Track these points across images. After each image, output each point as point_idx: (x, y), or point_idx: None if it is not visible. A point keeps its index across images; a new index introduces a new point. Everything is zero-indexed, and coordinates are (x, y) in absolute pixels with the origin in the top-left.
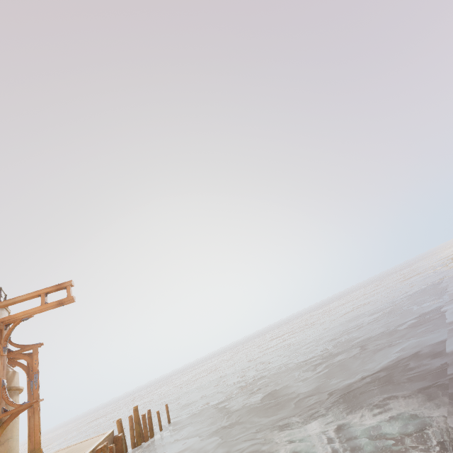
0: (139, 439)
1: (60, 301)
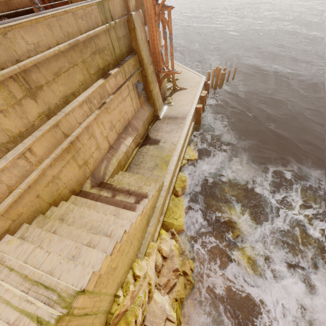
0: (216, 85)
1: None
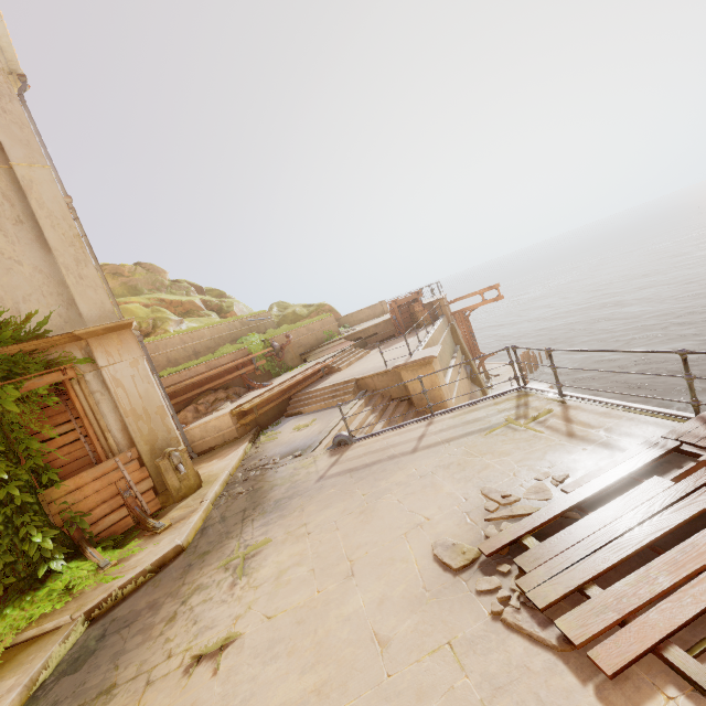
0: (531, 368)
1: (495, 299)
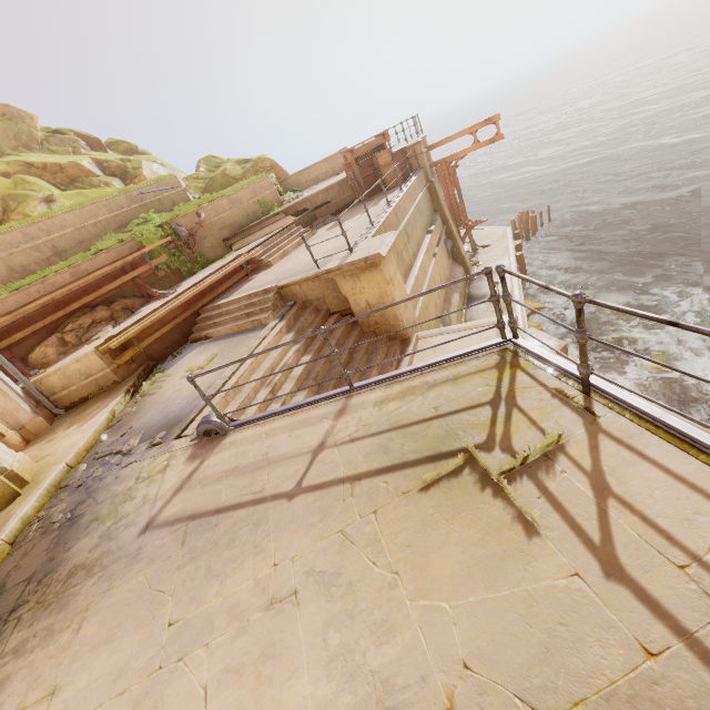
0: (528, 234)
1: (491, 140)
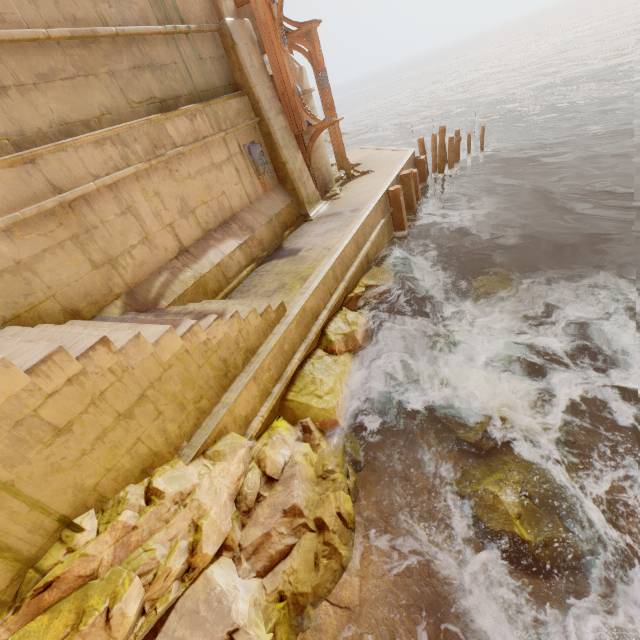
0: (442, 164)
1: None
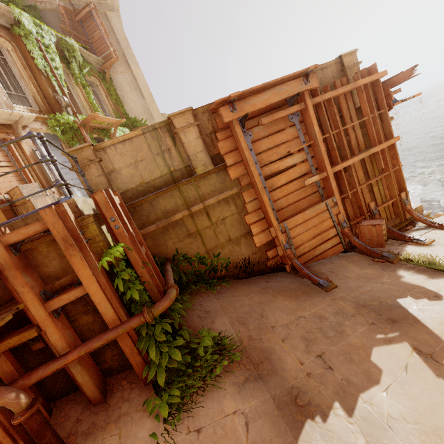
0: None
1: None
